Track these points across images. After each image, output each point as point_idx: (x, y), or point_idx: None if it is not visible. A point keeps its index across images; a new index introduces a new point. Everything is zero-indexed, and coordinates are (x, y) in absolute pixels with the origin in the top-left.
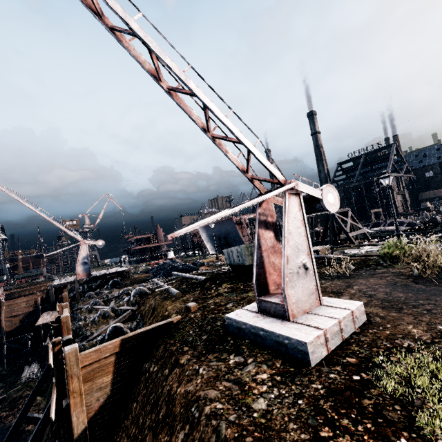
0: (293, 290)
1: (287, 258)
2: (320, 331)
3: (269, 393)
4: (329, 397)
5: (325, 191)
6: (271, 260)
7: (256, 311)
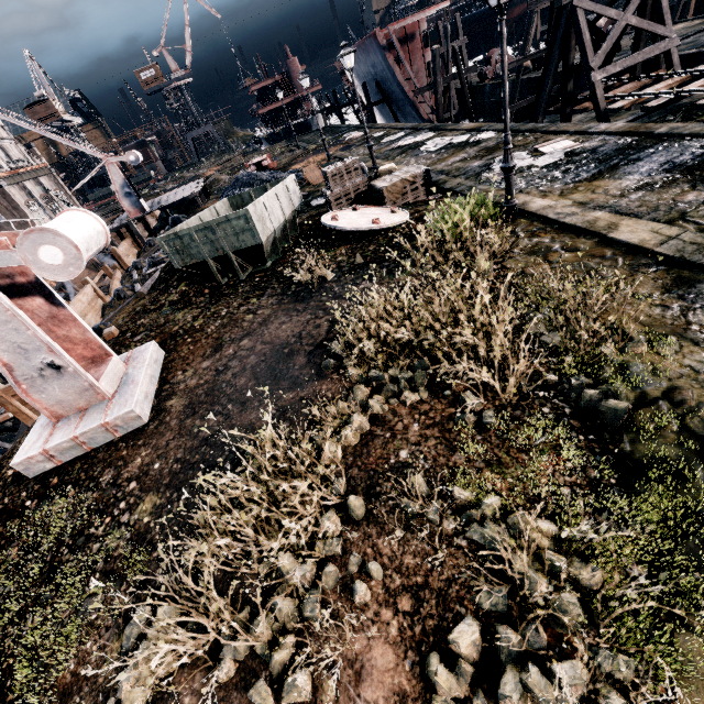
0: (45, 394)
1: (9, 366)
2: (35, 453)
3: None
4: None
5: (28, 247)
6: (61, 333)
7: None
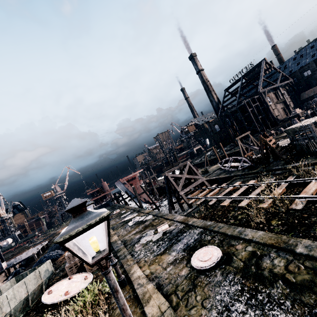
0: None
1: None
2: None
3: None
4: None
5: None
6: None
7: None
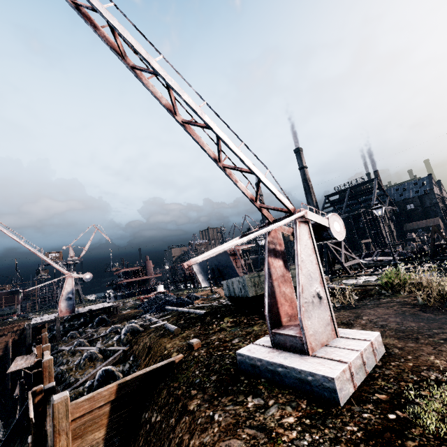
0: (310, 321)
1: (302, 287)
2: (345, 365)
3: (301, 439)
4: (369, 440)
5: (331, 220)
6: (282, 289)
7: (269, 345)
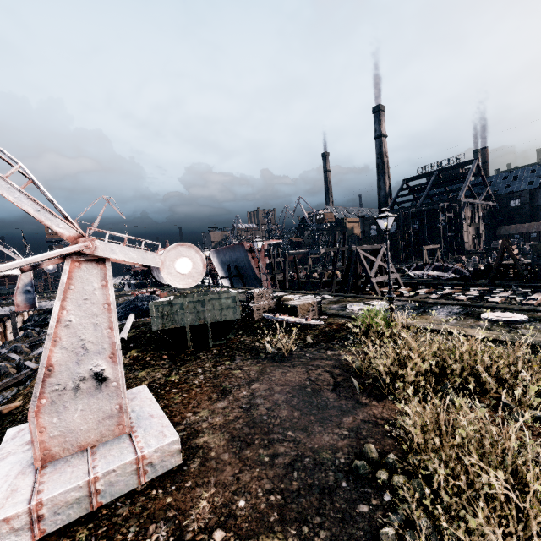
0: (59, 417)
1: (52, 368)
2: (20, 509)
3: None
4: None
5: (171, 255)
6: None
7: None
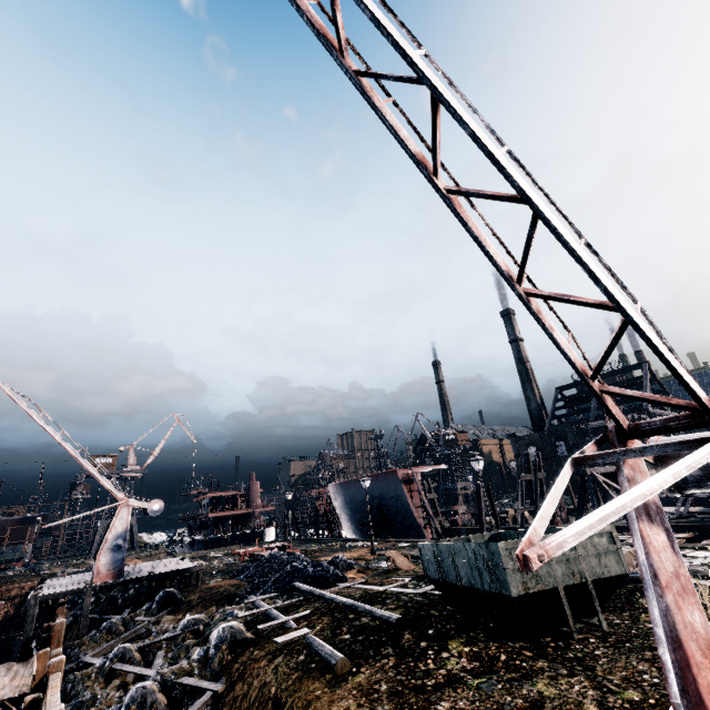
0: None
1: None
2: None
3: None
4: None
5: None
6: (685, 616)
7: None
